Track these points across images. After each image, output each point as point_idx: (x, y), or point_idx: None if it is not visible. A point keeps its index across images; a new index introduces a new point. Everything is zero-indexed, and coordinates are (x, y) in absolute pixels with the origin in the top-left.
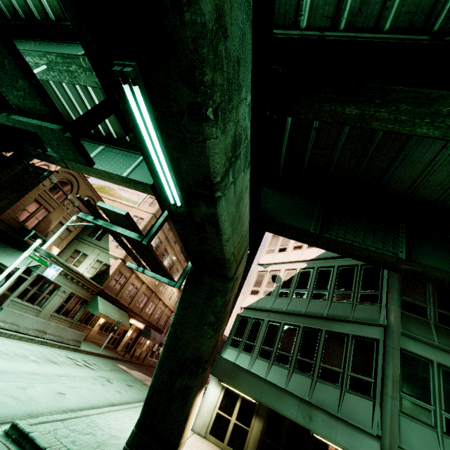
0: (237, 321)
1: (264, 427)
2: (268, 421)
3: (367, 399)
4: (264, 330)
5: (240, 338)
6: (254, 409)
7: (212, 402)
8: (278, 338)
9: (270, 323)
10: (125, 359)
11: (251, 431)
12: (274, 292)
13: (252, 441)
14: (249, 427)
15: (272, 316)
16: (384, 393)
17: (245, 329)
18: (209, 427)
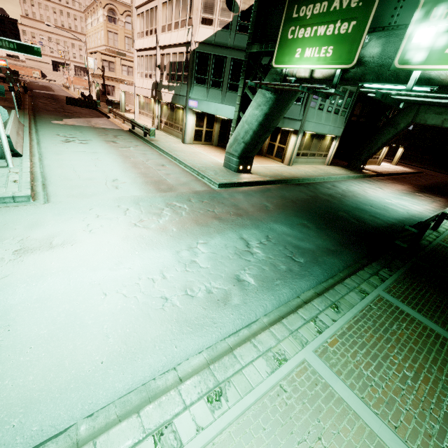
0: (195, 58)
1: (220, 126)
2: (222, 122)
3: (299, 106)
4: (228, 68)
5: (204, 76)
6: (214, 119)
7: (192, 125)
8: None
9: (234, 61)
10: (28, 111)
11: (214, 130)
12: (233, 25)
13: (216, 135)
14: (213, 129)
15: (235, 53)
16: (308, 102)
17: (207, 67)
18: (193, 138)
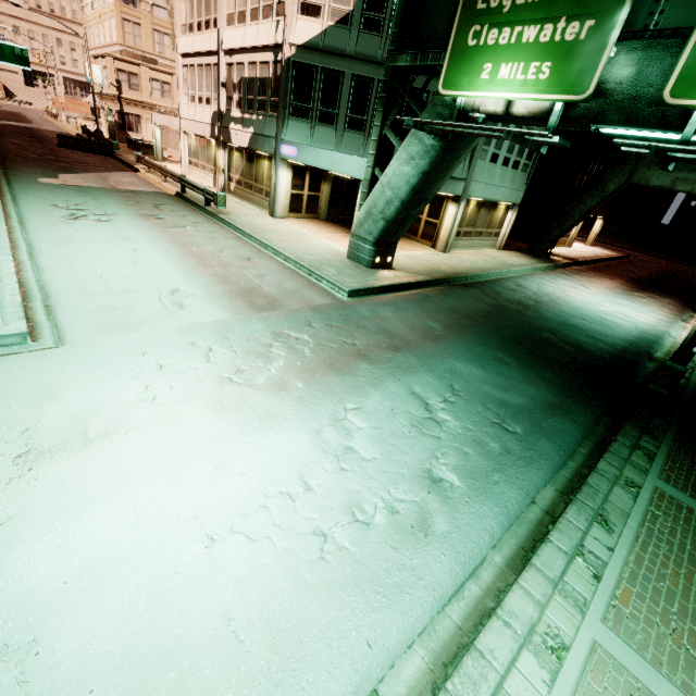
0: (290, 73)
1: (331, 187)
2: (333, 181)
3: None
4: (347, 91)
5: (307, 104)
6: (321, 177)
7: (286, 187)
8: (373, 103)
9: (356, 80)
10: None
11: (321, 195)
12: (354, 17)
13: (325, 203)
14: (320, 192)
15: (358, 67)
16: (476, 150)
17: (311, 89)
18: (288, 208)
